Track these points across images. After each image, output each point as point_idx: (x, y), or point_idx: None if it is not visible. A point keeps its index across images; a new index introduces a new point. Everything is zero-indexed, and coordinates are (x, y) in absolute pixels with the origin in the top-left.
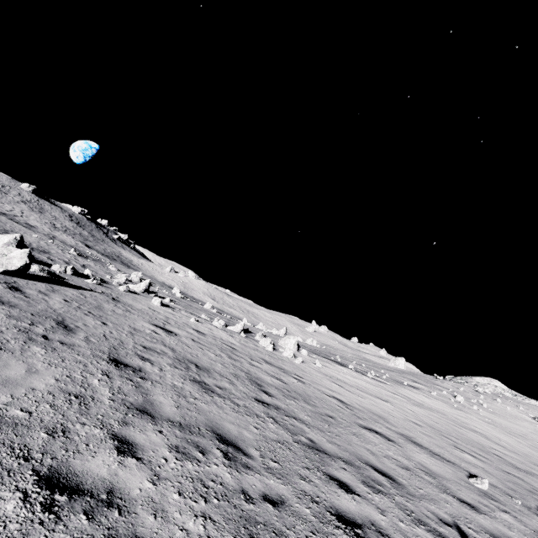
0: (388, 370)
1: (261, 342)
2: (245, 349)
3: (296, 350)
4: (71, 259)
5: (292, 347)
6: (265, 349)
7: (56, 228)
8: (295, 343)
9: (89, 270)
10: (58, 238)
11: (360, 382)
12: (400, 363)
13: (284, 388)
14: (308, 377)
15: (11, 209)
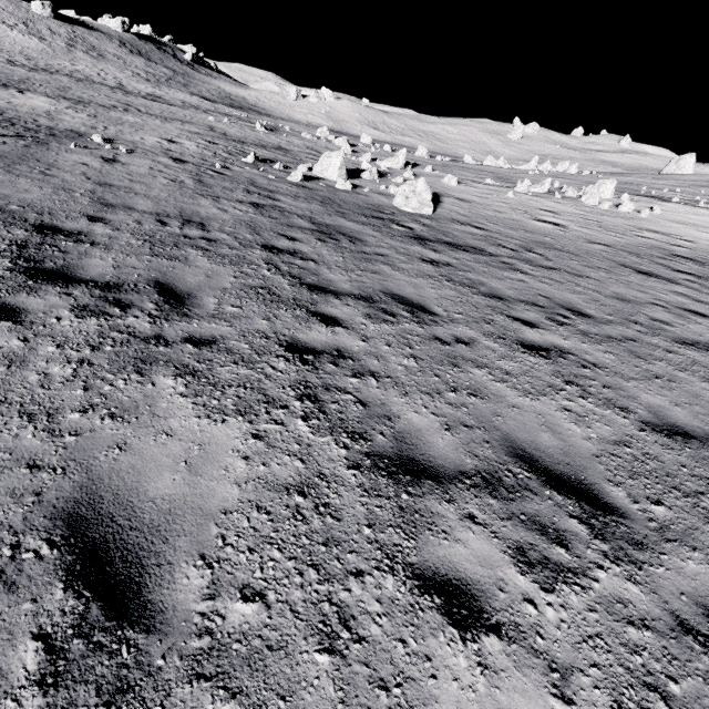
0: (702, 187)
1: (587, 201)
2: (598, 218)
3: (612, 197)
4: (291, 145)
5: (609, 195)
6: (600, 209)
7: (149, 81)
8: (613, 189)
9: (367, 163)
10: (192, 104)
11: (707, 220)
12: (687, 163)
13: (699, 255)
14: (681, 234)
15: (95, 73)
